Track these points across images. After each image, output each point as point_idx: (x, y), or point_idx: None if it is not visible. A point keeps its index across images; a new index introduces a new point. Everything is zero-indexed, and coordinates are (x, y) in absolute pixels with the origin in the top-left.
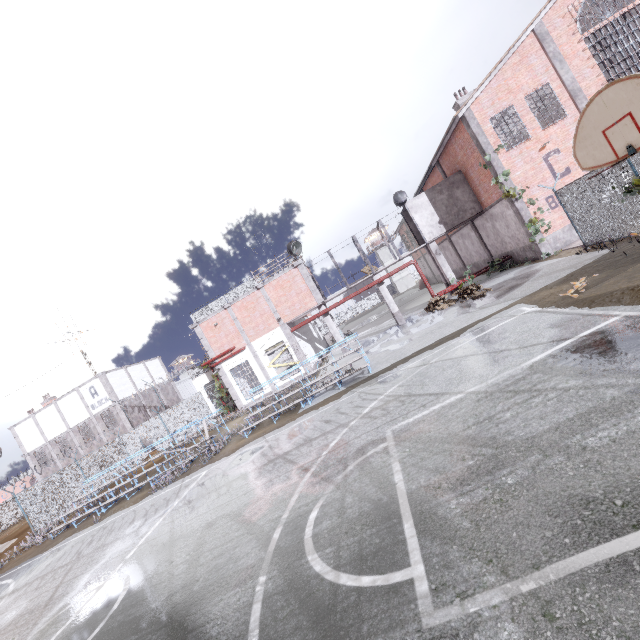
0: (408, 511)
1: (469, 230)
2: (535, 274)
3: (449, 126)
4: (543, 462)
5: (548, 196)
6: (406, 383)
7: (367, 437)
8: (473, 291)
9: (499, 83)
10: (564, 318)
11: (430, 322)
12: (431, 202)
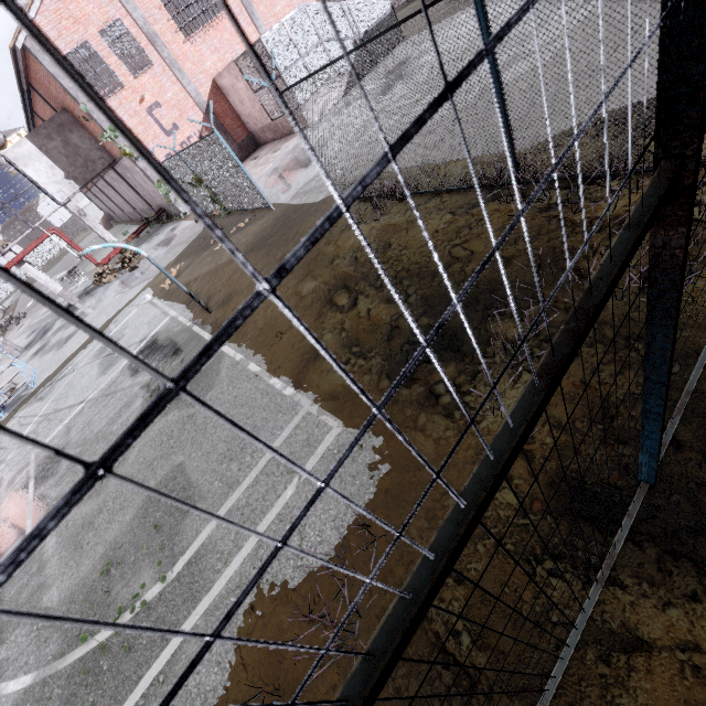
0: (31, 512)
1: (116, 175)
2: (172, 243)
3: (12, 55)
4: (95, 448)
5: (167, 154)
6: (57, 397)
7: (18, 467)
8: (132, 259)
9: (57, 5)
10: (155, 314)
11: (96, 304)
12: (43, 151)
